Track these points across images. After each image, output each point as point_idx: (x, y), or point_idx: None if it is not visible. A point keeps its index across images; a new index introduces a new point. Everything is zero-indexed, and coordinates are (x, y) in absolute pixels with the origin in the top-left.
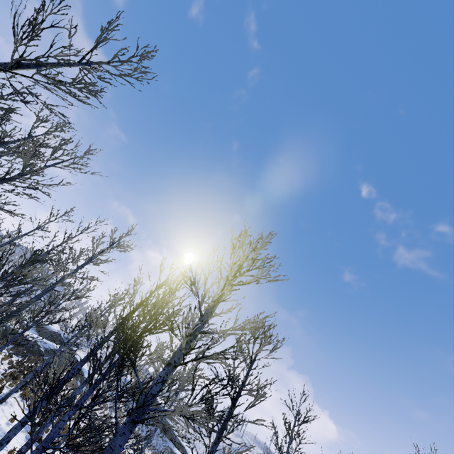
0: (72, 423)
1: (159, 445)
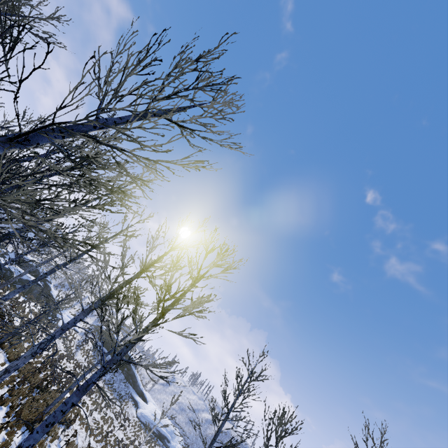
0: (27, 345)
1: (121, 389)
